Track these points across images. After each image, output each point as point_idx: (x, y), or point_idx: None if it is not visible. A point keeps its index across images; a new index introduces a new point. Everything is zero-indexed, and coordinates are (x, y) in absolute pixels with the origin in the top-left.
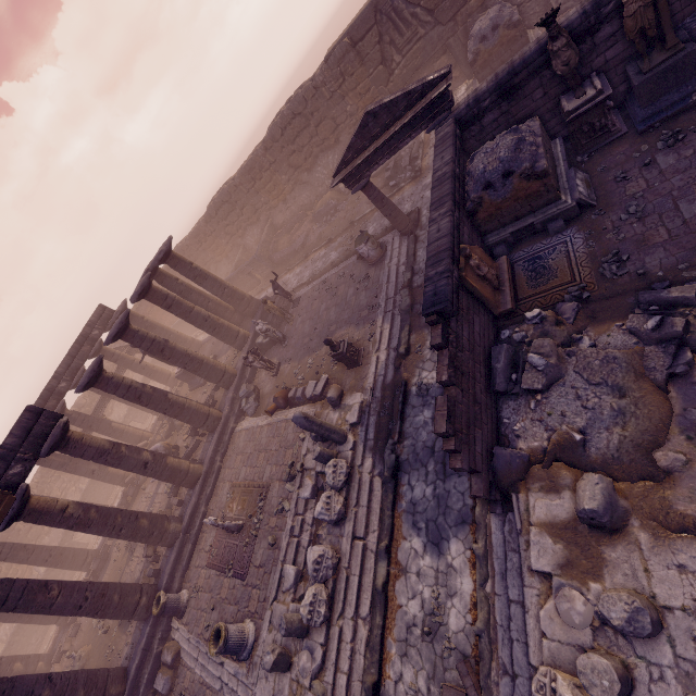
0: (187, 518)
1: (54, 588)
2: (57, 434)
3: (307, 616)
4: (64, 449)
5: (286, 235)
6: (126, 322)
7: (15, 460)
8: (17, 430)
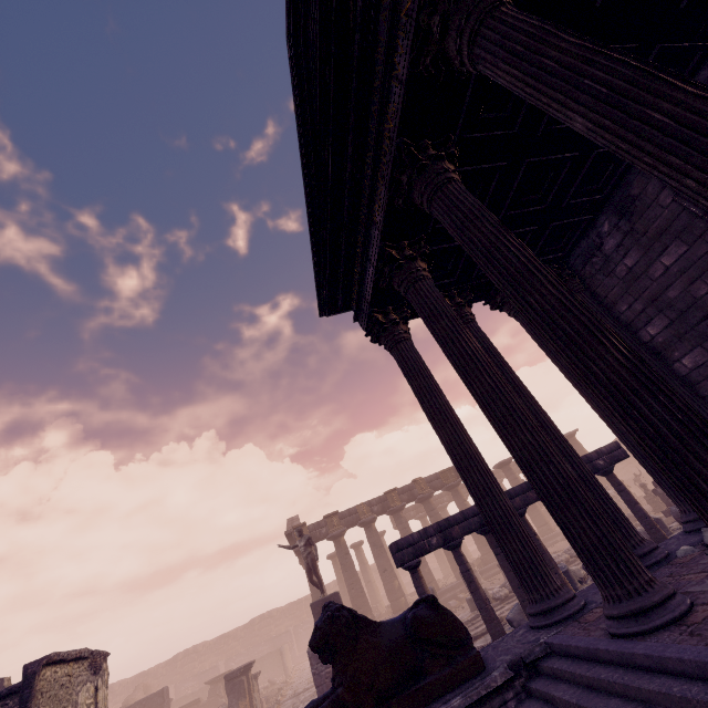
0: None
1: None
2: None
3: (553, 557)
4: None
5: None
6: None
7: None
8: None
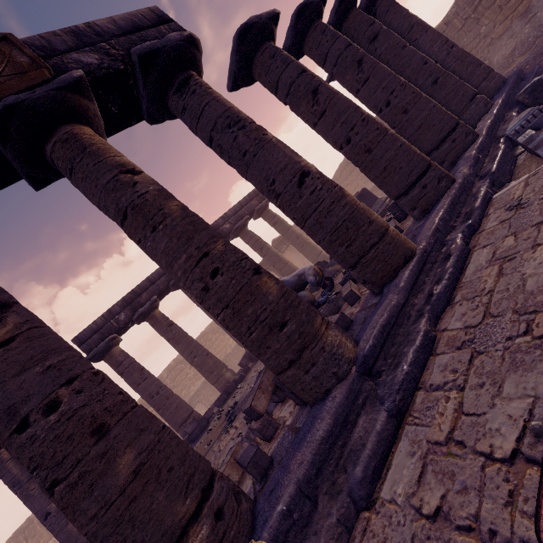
0: (374, 332)
1: (4, 323)
2: (171, 40)
3: None
4: (177, 95)
5: (521, 57)
6: (319, 5)
7: (93, 48)
8: (122, 20)
